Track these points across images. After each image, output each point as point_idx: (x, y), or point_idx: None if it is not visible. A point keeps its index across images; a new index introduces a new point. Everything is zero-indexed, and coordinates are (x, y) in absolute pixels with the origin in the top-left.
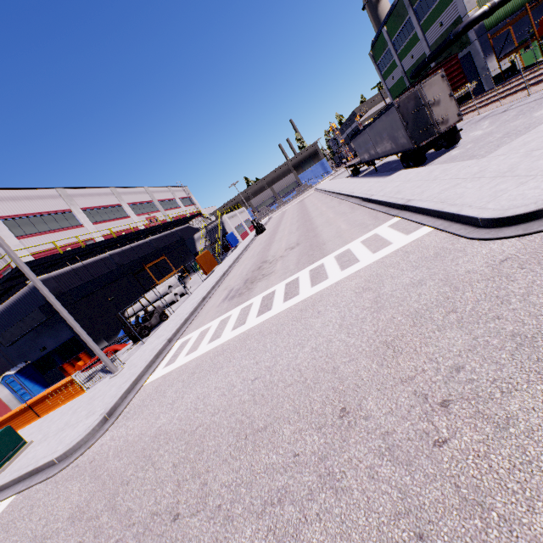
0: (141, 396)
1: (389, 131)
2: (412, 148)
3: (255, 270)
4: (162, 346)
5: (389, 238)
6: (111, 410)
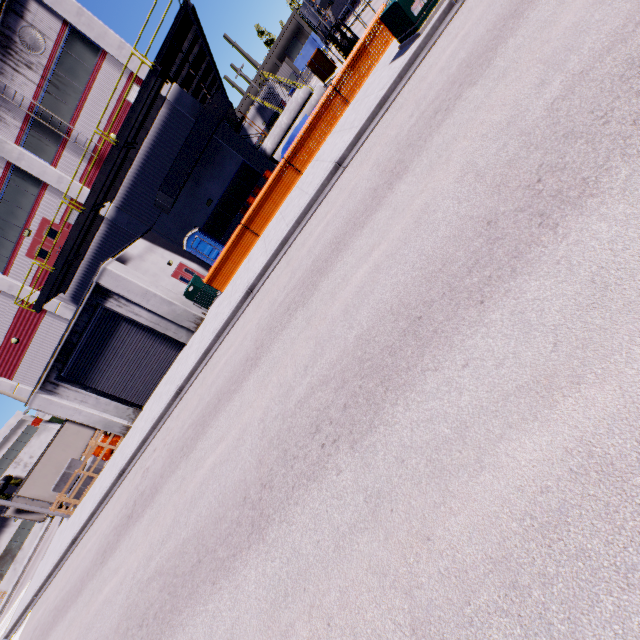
0: None
1: None
2: None
3: None
4: None
5: None
6: None
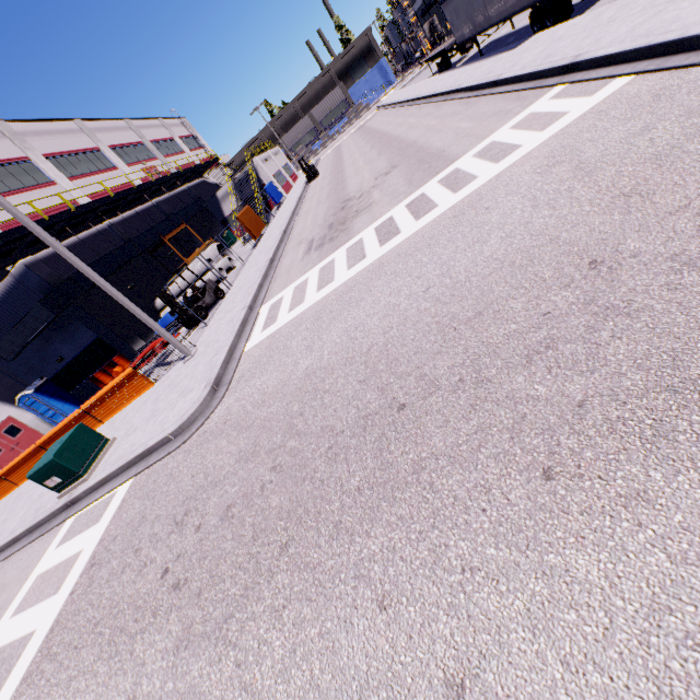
0: (249, 361)
1: None
2: None
3: (338, 212)
4: (244, 314)
5: (561, 109)
6: (216, 380)
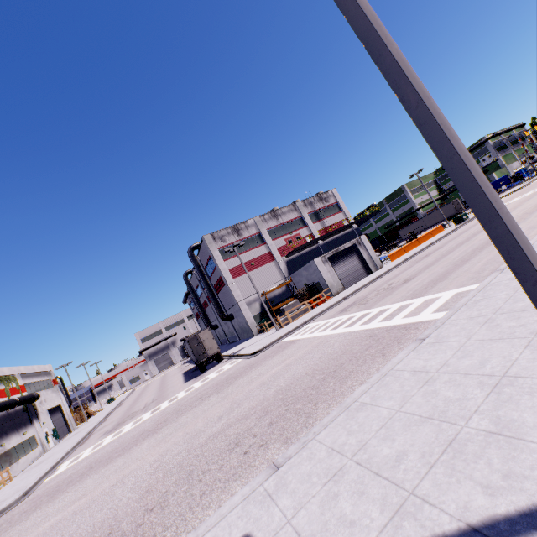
0: None
1: (443, 212)
2: (457, 213)
3: None
4: None
5: None
6: None
